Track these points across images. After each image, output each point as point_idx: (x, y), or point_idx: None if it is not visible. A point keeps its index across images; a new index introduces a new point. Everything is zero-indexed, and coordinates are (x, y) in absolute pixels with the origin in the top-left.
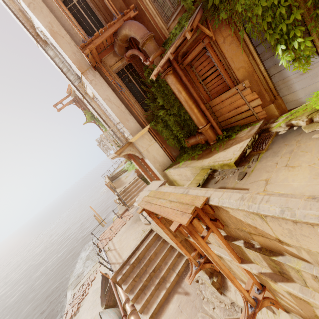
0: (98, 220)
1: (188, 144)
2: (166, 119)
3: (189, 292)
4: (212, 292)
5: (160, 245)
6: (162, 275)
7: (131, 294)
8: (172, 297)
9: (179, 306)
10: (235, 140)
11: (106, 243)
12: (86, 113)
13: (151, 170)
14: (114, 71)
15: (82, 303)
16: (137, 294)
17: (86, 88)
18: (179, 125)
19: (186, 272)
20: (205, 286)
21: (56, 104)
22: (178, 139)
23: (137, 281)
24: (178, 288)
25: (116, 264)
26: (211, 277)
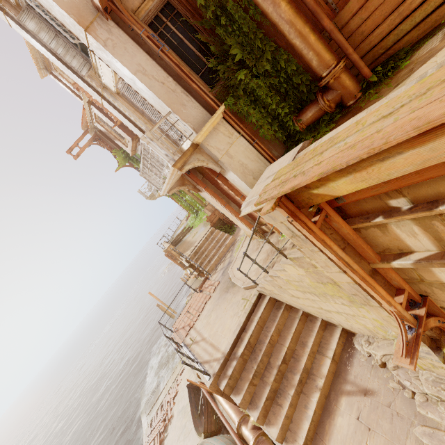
0: (164, 310)
1: (301, 125)
2: (253, 87)
3: (370, 388)
4: (435, 381)
5: (283, 316)
6: (303, 366)
7: (254, 409)
8: (336, 403)
9: (358, 418)
10: (413, 64)
11: (187, 334)
12: (117, 154)
13: (239, 194)
14: (142, 21)
15: (166, 433)
16: (264, 409)
17: (102, 76)
18: (278, 93)
19: (348, 353)
20: (407, 372)
21: (70, 150)
22: (280, 123)
23: (257, 384)
24: (343, 385)
25: (213, 362)
26: (436, 348)
